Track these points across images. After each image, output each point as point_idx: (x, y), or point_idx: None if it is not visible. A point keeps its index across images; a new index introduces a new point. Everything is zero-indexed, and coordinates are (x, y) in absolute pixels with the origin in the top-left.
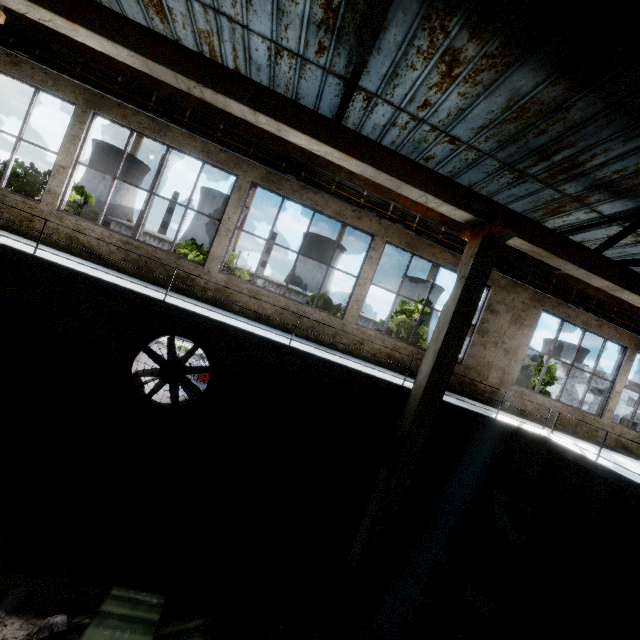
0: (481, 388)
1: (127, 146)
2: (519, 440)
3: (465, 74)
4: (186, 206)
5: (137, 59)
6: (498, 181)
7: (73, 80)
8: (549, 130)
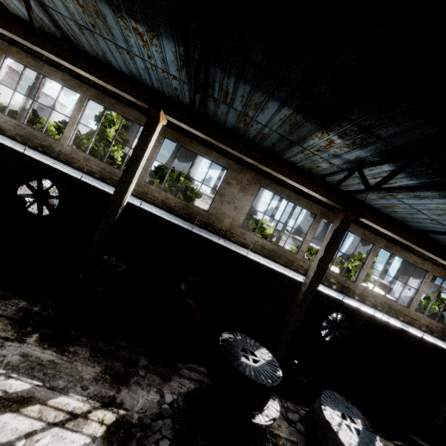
0: None
1: None
2: None
3: None
4: (351, 256)
5: (398, 238)
6: None
7: (318, 205)
8: None
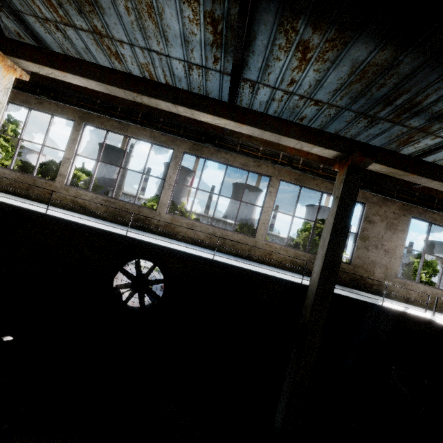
0: (369, 282)
1: (105, 140)
2: (409, 322)
3: (315, 56)
4: (142, 173)
5: (101, 86)
6: (357, 126)
7: (72, 107)
8: (387, 83)
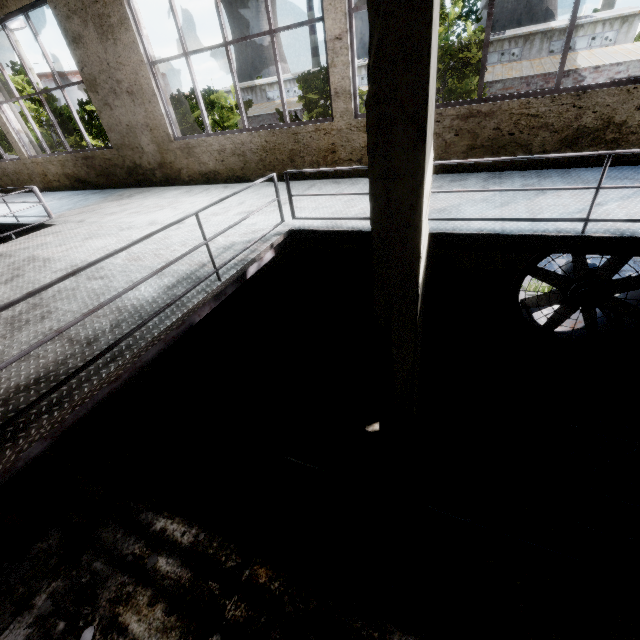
0: (147, 167)
1: None
2: None
3: None
4: None
5: None
6: None
7: None
8: None
